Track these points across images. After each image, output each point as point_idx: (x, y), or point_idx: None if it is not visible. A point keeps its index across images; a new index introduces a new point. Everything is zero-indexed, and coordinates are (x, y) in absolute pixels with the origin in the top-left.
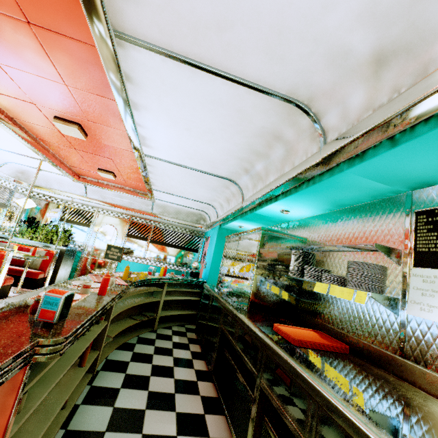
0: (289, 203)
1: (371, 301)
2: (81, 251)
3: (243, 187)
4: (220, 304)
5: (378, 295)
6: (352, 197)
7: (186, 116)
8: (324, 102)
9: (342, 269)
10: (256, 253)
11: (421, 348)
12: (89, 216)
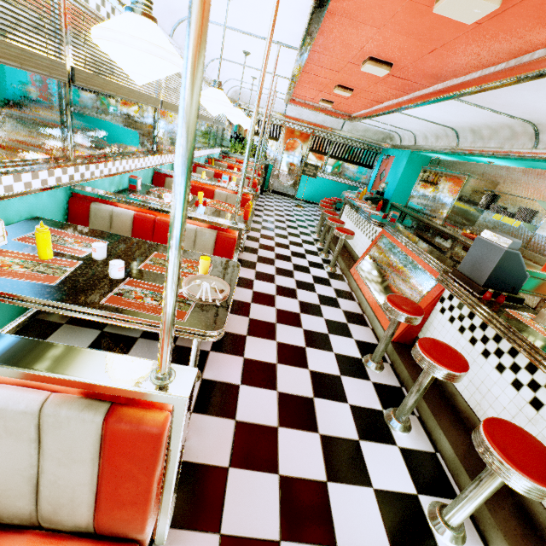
0: (497, 160)
1: (523, 226)
2: (272, 164)
3: (461, 137)
4: (415, 219)
5: (526, 224)
6: (542, 168)
7: (451, 110)
8: (545, 128)
9: (515, 208)
10: (458, 191)
11: (534, 245)
12: (277, 130)
